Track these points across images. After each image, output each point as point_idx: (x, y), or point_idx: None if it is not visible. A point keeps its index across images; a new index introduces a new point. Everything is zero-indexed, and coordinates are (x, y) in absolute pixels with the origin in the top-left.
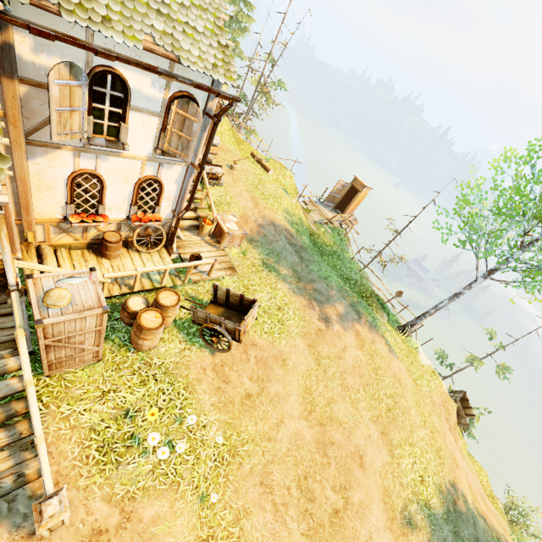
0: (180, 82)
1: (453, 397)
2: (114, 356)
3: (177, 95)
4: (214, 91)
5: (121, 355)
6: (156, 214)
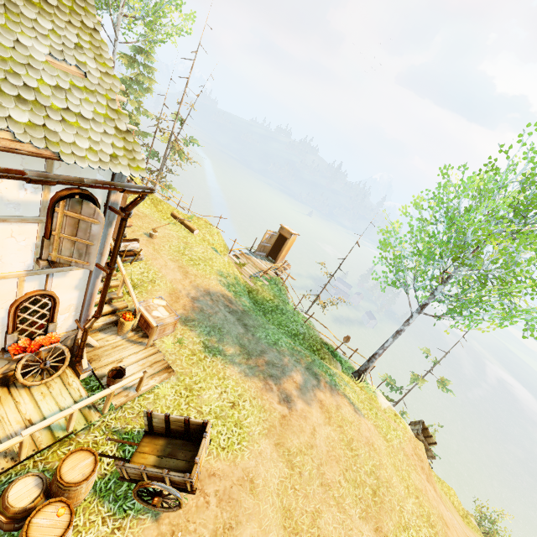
0: (64, 184)
1: (415, 431)
2: None
3: (63, 194)
4: (117, 188)
5: None
6: (50, 333)
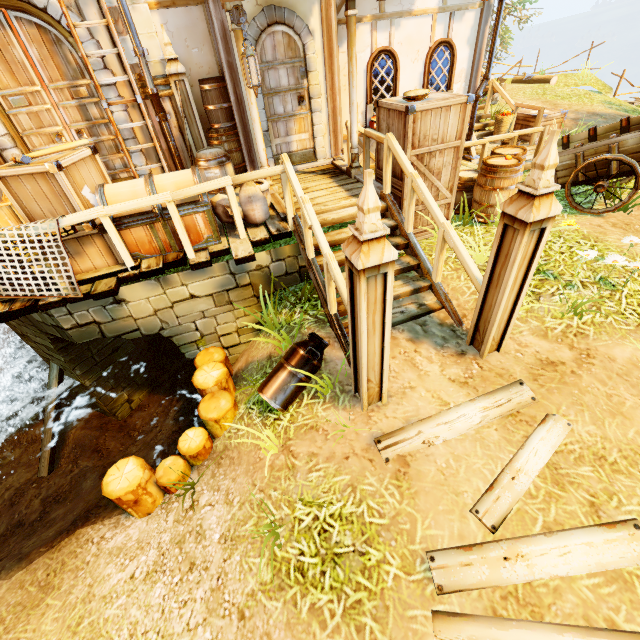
0: None
1: None
2: (461, 230)
3: None
4: None
5: (468, 229)
6: None
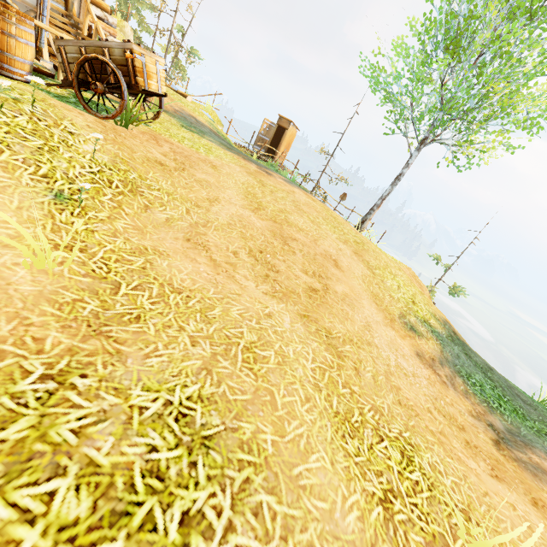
0: None
1: None
2: None
3: None
4: None
5: None
6: None
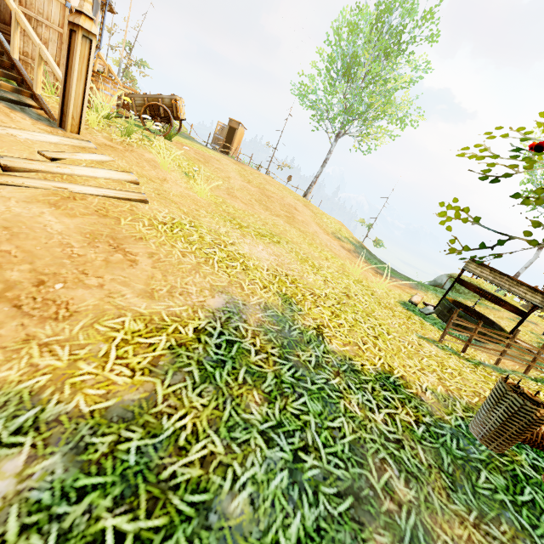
0: None
1: None
2: None
3: None
4: None
5: None
6: None
